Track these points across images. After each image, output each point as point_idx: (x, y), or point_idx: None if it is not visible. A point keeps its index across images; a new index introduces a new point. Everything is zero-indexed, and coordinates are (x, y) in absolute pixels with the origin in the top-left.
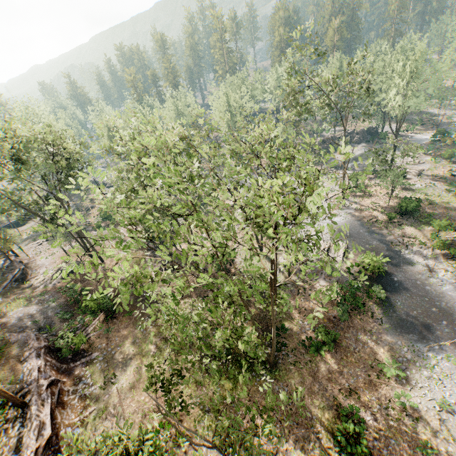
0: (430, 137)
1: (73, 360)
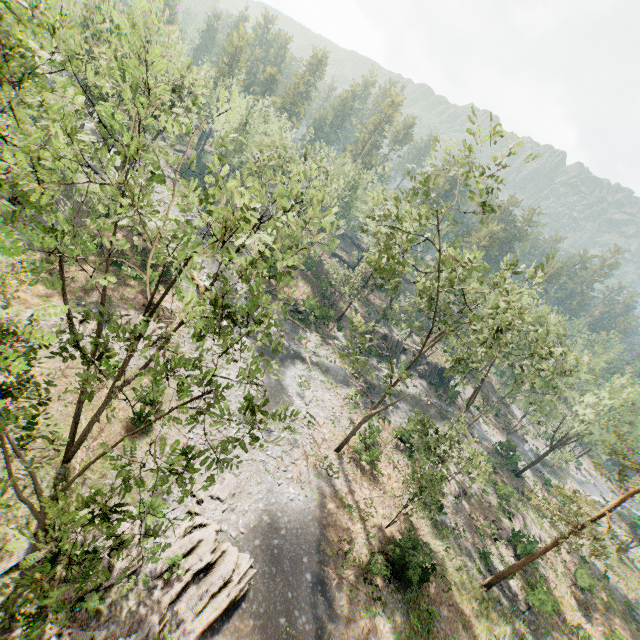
0: (497, 443)
1: None
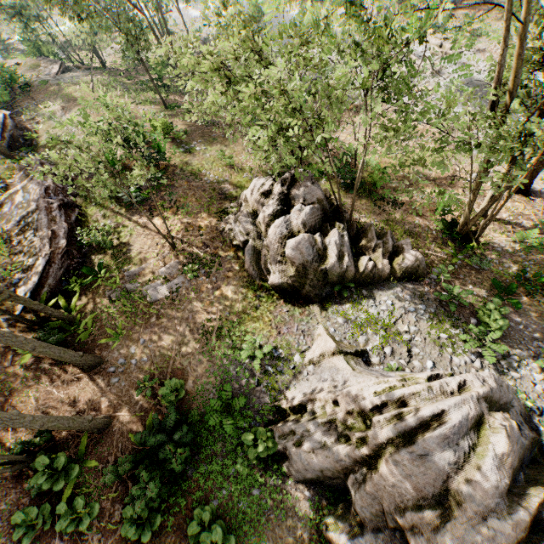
0: None
1: None
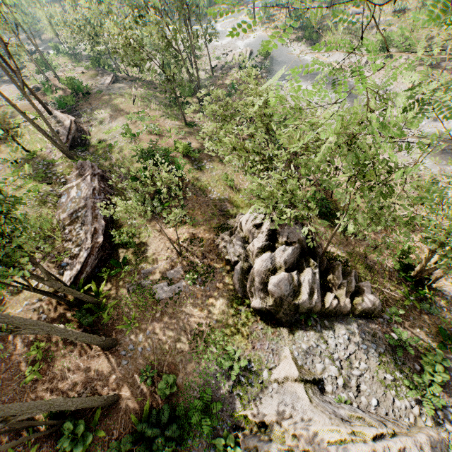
0: None
1: (70, 114)
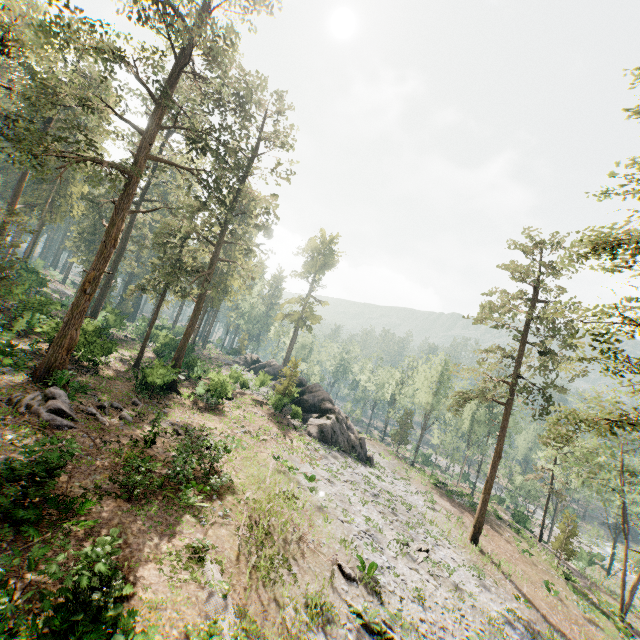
0: None
1: None
